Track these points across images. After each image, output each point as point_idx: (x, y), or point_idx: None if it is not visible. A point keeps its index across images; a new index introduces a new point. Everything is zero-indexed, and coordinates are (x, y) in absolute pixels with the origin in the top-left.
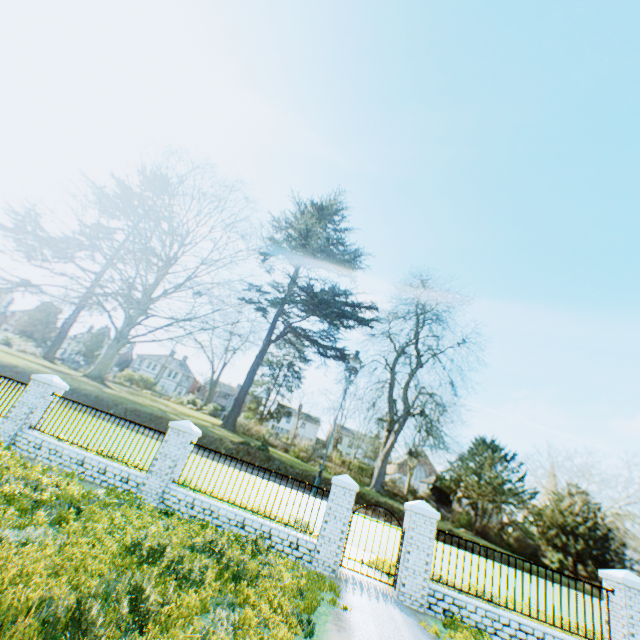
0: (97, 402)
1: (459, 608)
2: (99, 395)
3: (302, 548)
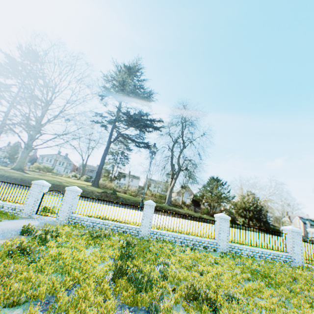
0: (0, 178)
1: (81, 221)
2: (1, 174)
3: (18, 209)
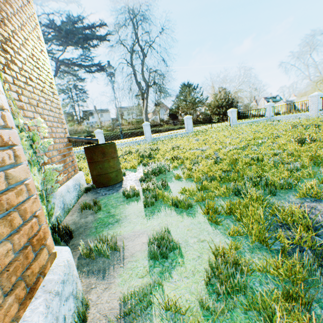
0: None
1: None
2: None
3: None
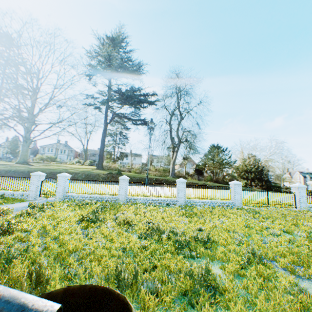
0: (8, 173)
1: (74, 197)
2: (7, 170)
3: (25, 195)
